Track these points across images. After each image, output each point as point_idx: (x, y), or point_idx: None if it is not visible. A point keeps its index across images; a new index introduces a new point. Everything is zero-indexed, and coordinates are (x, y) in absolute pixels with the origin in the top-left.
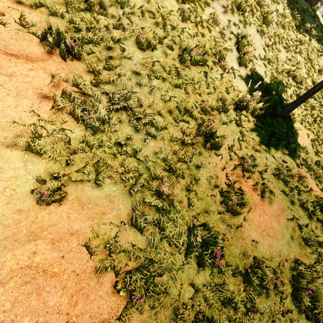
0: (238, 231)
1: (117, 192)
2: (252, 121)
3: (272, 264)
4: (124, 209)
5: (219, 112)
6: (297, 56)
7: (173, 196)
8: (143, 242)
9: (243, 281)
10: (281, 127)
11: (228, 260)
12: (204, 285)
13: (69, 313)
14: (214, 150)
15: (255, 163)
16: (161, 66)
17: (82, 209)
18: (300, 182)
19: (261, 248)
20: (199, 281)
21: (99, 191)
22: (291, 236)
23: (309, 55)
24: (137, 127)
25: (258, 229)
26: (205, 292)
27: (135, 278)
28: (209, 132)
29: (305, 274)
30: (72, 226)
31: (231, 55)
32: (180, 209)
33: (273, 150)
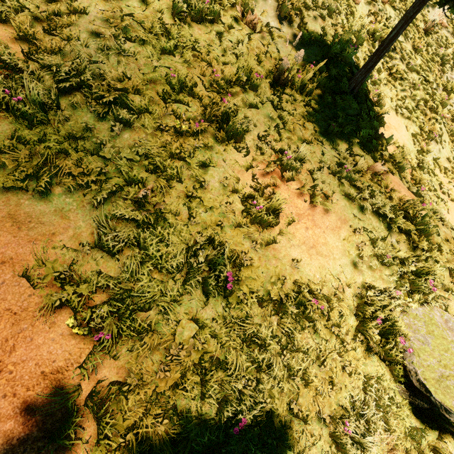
0: (270, 249)
1: (73, 204)
2: (300, 101)
3: (325, 290)
4: (86, 227)
5: (245, 91)
6: (385, 9)
7: (161, 204)
8: (117, 269)
9: (277, 314)
10: (348, 109)
11: (252, 287)
12: (213, 319)
13: (2, 360)
14: (234, 143)
15: (299, 157)
16: (138, 23)
17: (19, 230)
18: (375, 183)
19: (307, 270)
20: (207, 316)
21: (45, 205)
22: (359, 255)
23: (406, 6)
24: (100, 113)
25: (303, 246)
26: (214, 328)
27: (98, 312)
28: (220, 115)
29: (375, 301)
30: (3, 253)
31: (264, 6)
32: (175, 222)
33: (334, 141)
